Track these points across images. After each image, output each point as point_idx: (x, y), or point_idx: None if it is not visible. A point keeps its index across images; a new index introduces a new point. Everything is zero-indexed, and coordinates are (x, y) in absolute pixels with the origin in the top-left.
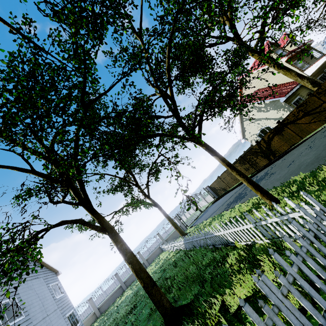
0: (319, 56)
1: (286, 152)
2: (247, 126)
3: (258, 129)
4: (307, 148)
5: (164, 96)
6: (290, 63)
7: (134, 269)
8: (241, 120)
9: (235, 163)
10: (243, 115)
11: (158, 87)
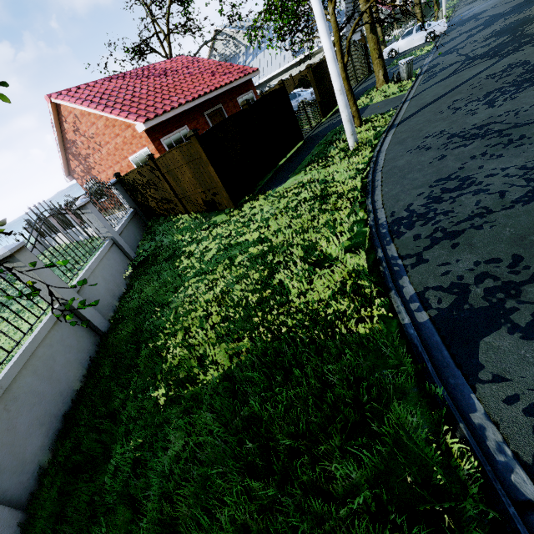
0: None
1: None
2: None
3: None
4: None
5: None
6: None
7: None
8: None
9: None
10: None
11: None
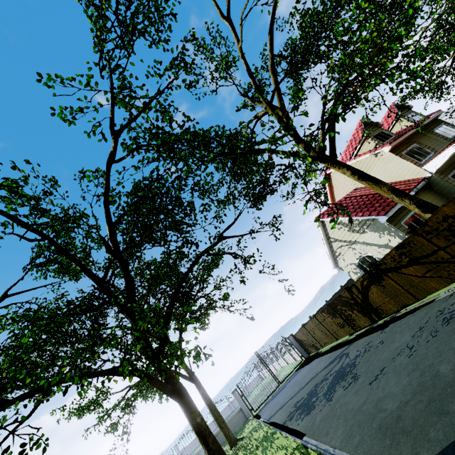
0: (453, 134)
1: (392, 318)
2: (338, 249)
3: (355, 256)
4: (407, 349)
5: (100, 284)
6: (399, 153)
7: None
8: (328, 240)
9: (321, 312)
10: (329, 233)
11: (86, 274)
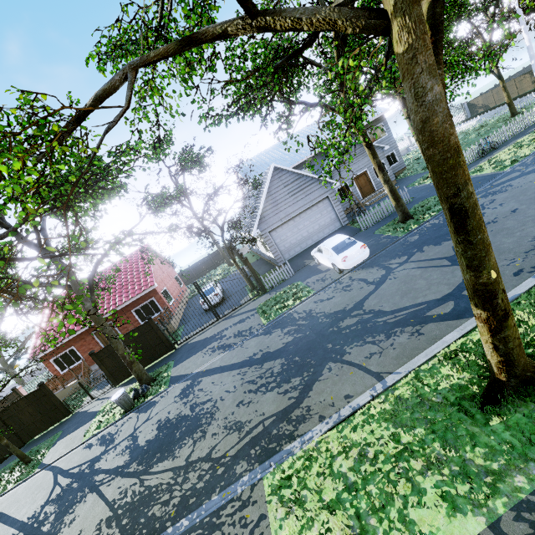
0: None
1: None
2: None
3: None
4: None
5: None
6: None
7: (508, 95)
8: None
9: (525, 74)
10: None
11: None
